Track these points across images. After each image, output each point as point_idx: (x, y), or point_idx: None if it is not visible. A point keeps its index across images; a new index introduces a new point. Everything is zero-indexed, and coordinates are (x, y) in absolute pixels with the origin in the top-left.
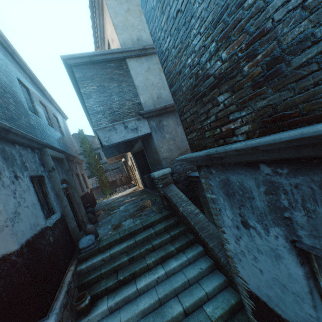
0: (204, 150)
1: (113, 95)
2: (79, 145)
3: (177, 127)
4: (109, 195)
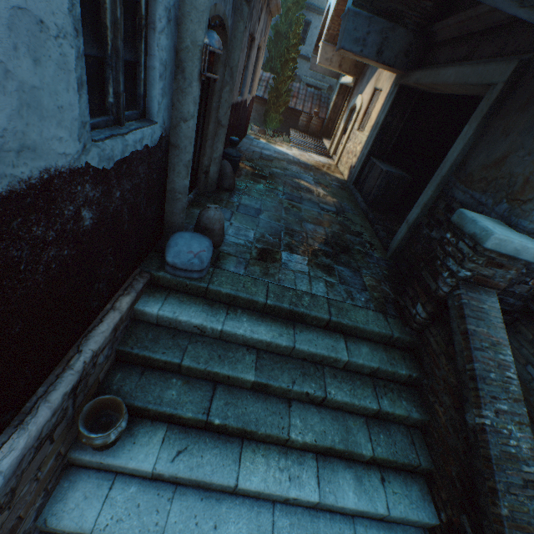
0: None
1: None
2: None
3: None
4: (271, 132)
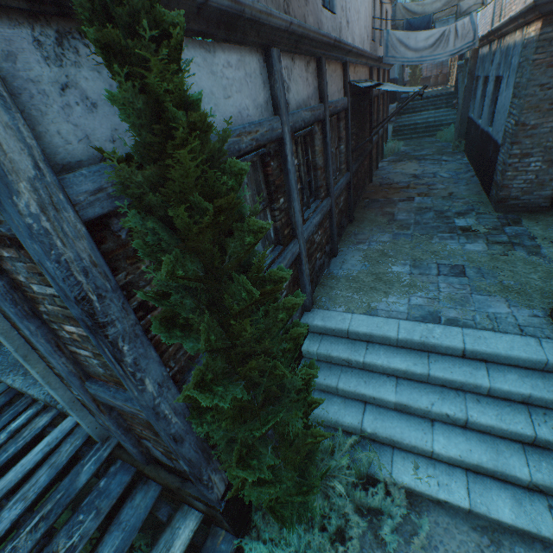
0: None
1: None
2: None
3: None
4: None
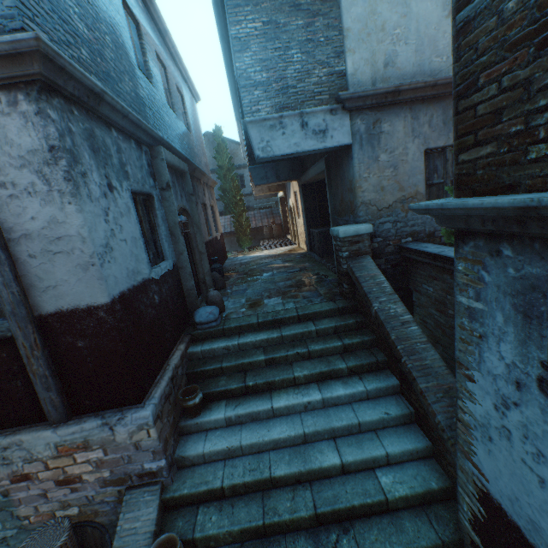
0: (500, 194)
1: (291, 49)
2: (212, 156)
3: (411, 140)
4: (247, 250)
